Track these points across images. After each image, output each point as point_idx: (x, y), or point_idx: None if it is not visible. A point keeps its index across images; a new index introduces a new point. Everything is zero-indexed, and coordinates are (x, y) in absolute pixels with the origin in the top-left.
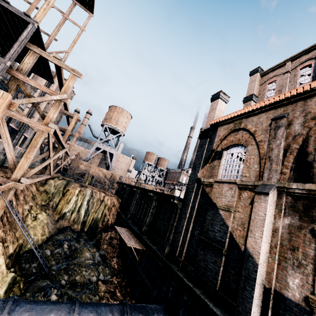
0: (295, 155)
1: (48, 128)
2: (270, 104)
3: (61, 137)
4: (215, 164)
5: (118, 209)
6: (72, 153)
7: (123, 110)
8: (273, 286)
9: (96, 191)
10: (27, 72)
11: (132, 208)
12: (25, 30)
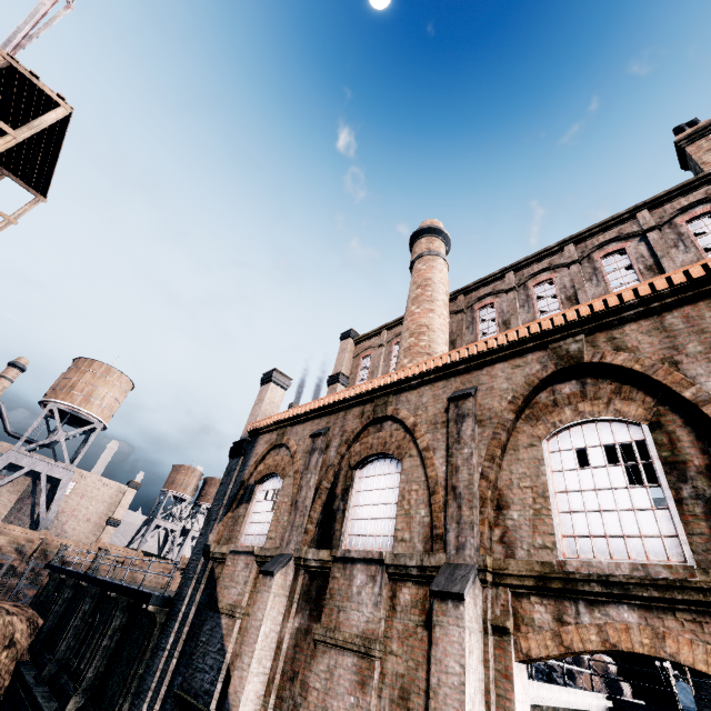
0: (325, 498)
1: None
2: (315, 410)
3: None
4: (241, 512)
5: (23, 654)
6: None
7: (111, 369)
8: None
9: None
10: None
11: (63, 644)
12: None
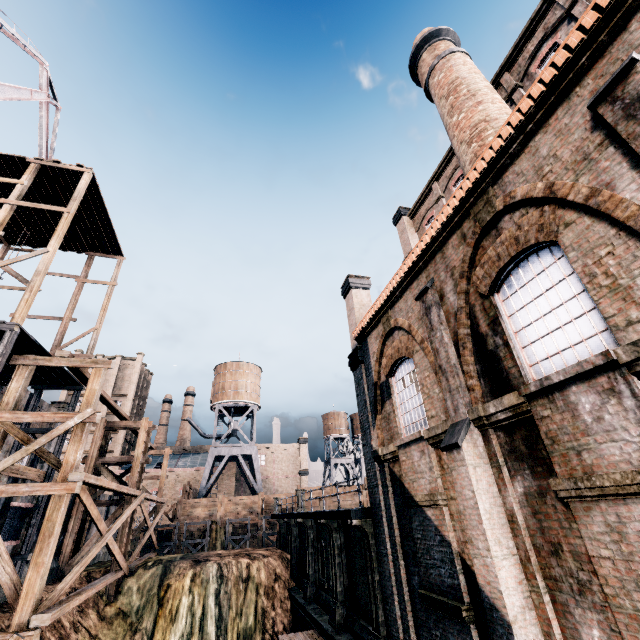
0: (471, 346)
1: (69, 485)
2: (406, 275)
3: (111, 483)
4: (388, 409)
5: (289, 583)
6: (176, 489)
7: (239, 364)
8: None
9: (227, 562)
10: (19, 403)
11: (309, 569)
12: (1, 344)
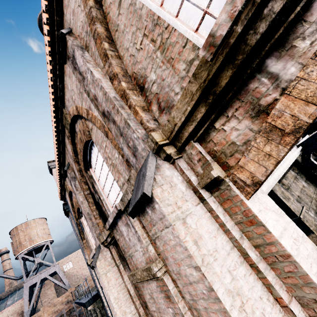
0: (92, 200)
1: None
2: (59, 162)
3: None
4: (85, 236)
5: None
6: None
7: (27, 223)
8: None
9: None
10: None
11: None
12: None
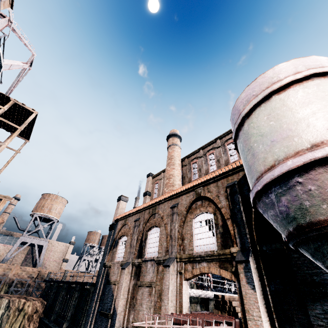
0: (139, 242)
1: None
2: (135, 212)
3: None
4: (114, 250)
5: (41, 315)
6: None
7: (57, 196)
8: (125, 325)
9: (14, 299)
10: None
11: (56, 307)
12: None
